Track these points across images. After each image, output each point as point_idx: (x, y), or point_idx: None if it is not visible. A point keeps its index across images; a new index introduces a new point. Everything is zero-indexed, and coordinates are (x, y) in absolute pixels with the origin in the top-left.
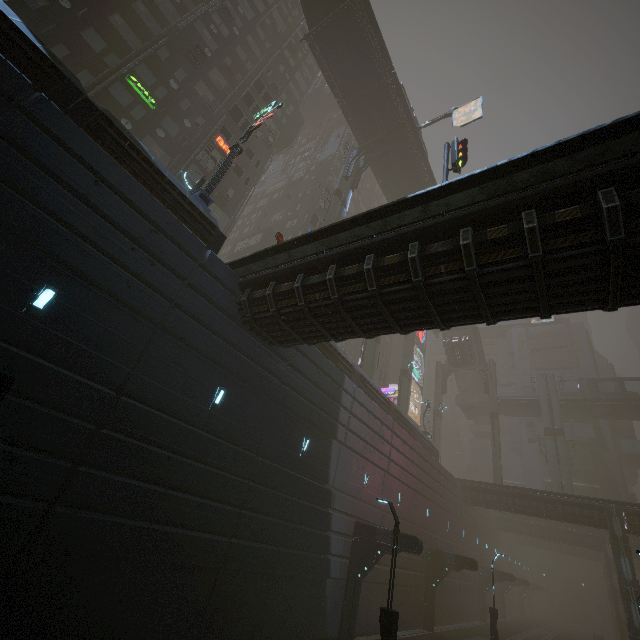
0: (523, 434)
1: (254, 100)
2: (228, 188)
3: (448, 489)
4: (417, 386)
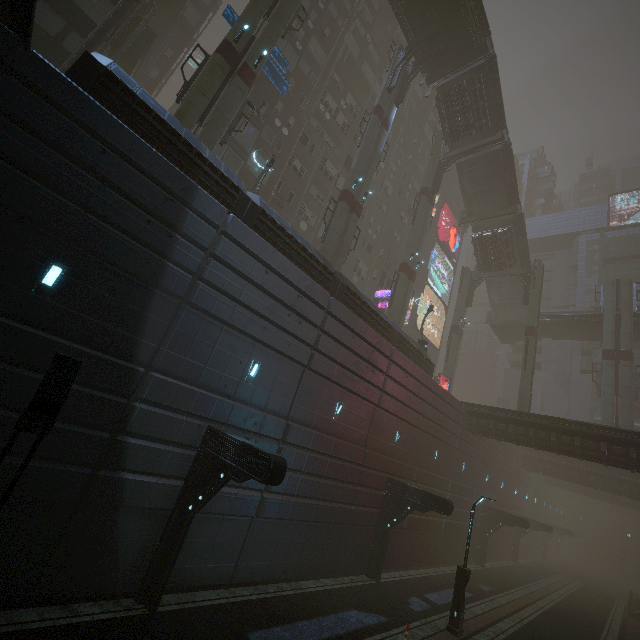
0: (575, 364)
1: None
2: None
3: (442, 412)
4: (440, 302)
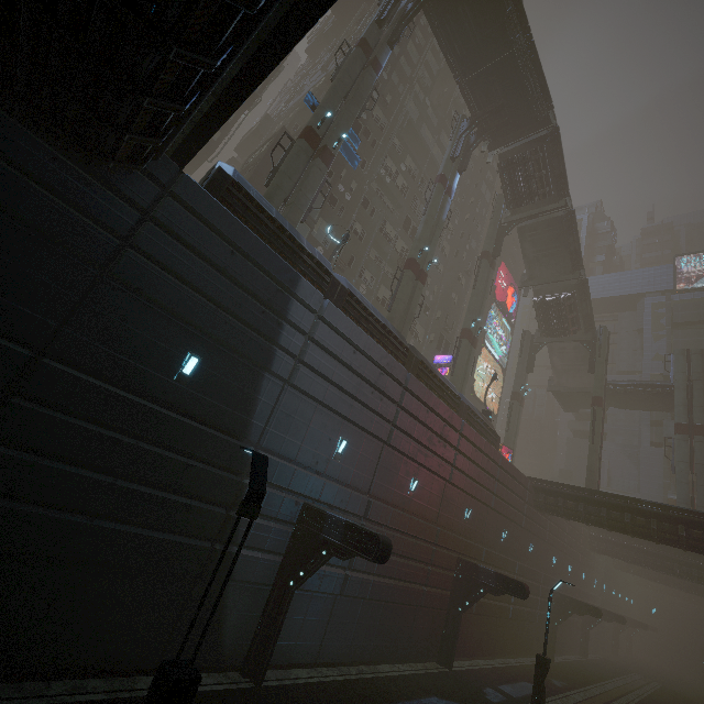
0: (644, 436)
1: None
2: None
3: (509, 487)
4: (497, 366)
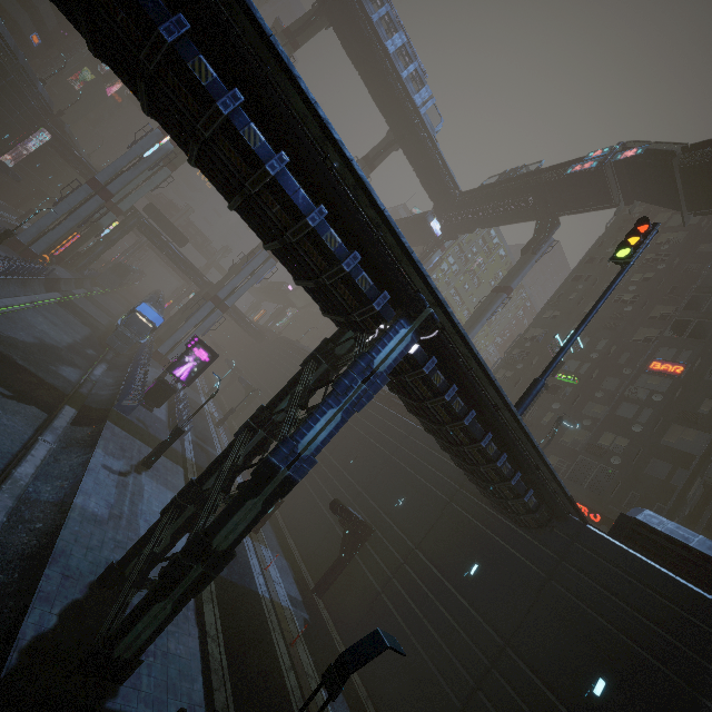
0: None
1: (707, 296)
2: (700, 401)
3: None
4: None
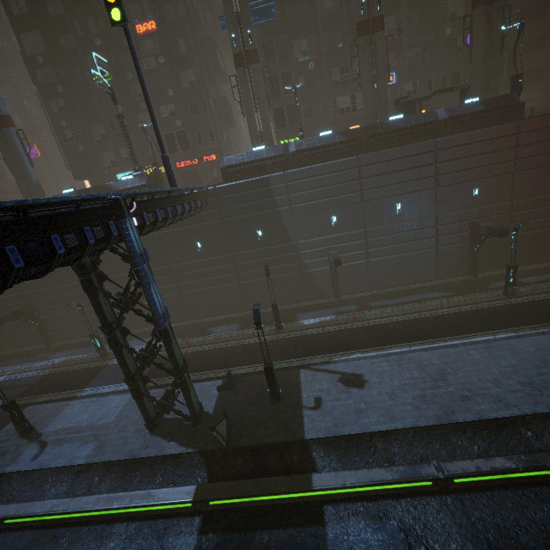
0: None
1: None
2: (178, 44)
3: (549, 139)
4: None
